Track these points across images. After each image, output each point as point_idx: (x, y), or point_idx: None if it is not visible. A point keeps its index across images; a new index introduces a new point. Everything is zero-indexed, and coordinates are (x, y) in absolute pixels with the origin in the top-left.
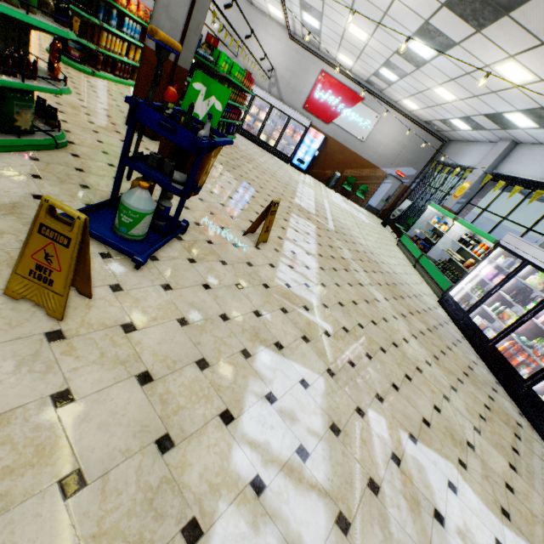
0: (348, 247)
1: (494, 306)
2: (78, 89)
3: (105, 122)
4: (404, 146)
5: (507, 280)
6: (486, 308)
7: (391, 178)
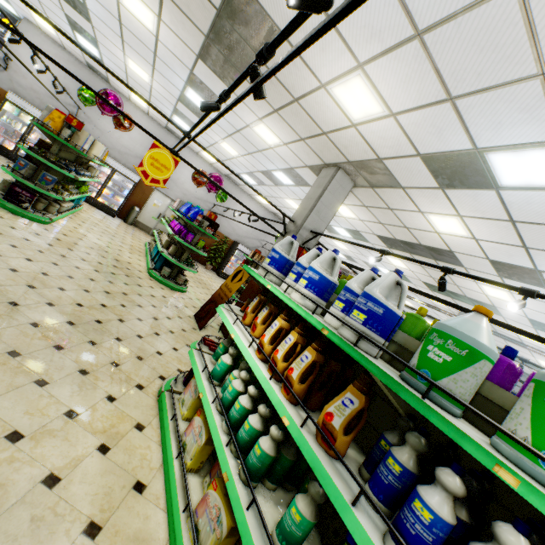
0: None
1: None
2: None
3: None
4: None
5: None
6: None
7: None
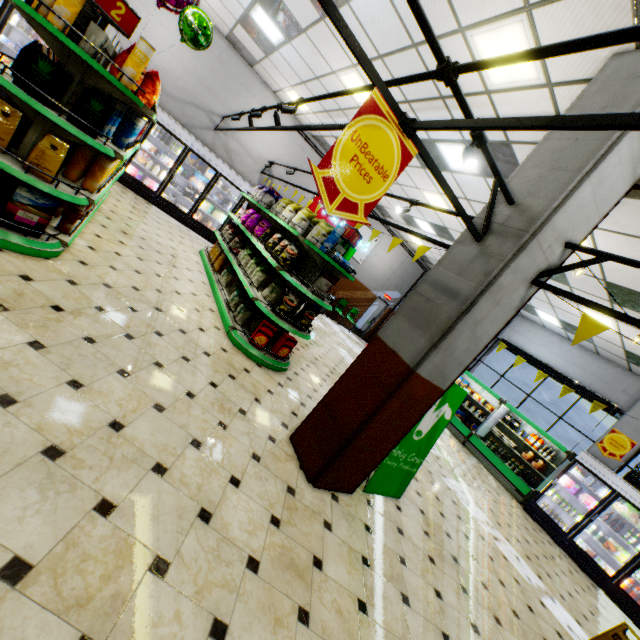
0: (480, 493)
1: (592, 529)
2: (165, 407)
3: (333, 546)
4: (394, 271)
5: (602, 507)
6: (590, 535)
7: (379, 301)
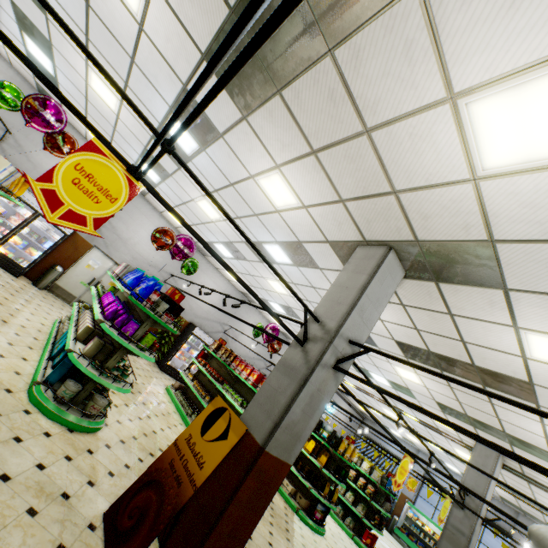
0: None
1: None
2: None
3: None
4: (347, 422)
5: None
6: None
7: None
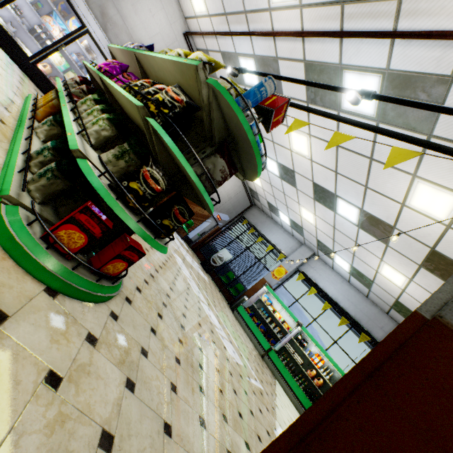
0: None
1: None
2: None
3: None
4: (230, 198)
5: None
6: None
7: (212, 219)
